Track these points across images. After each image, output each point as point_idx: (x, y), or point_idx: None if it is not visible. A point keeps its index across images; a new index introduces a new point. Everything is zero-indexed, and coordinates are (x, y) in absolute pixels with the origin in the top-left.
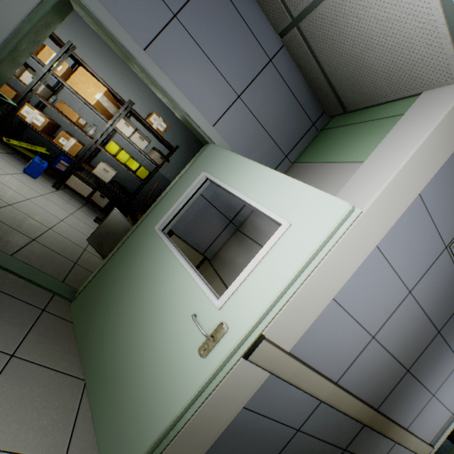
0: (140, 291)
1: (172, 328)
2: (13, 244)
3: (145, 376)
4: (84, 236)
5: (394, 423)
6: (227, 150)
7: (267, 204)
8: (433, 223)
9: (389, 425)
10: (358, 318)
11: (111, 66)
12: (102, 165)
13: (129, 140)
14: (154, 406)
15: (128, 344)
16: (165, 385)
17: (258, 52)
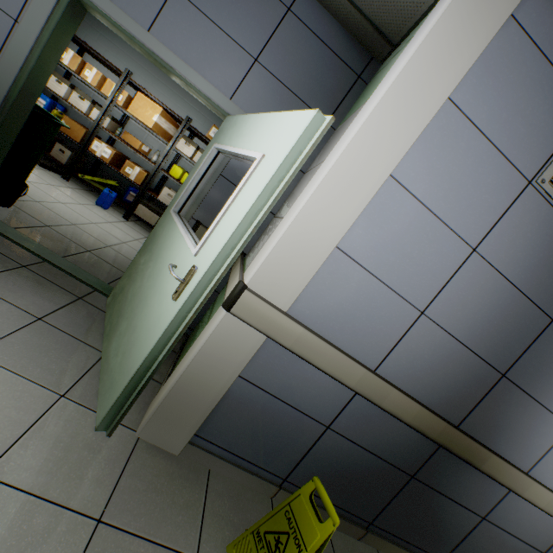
0: (149, 268)
1: (162, 287)
2: (67, 250)
3: (137, 332)
4: None
5: (490, 451)
6: (236, 115)
7: (252, 147)
8: (492, 144)
9: (481, 453)
10: (389, 282)
11: (171, 88)
12: (166, 190)
13: (190, 160)
14: (137, 352)
15: (132, 312)
16: (147, 334)
17: (272, 3)
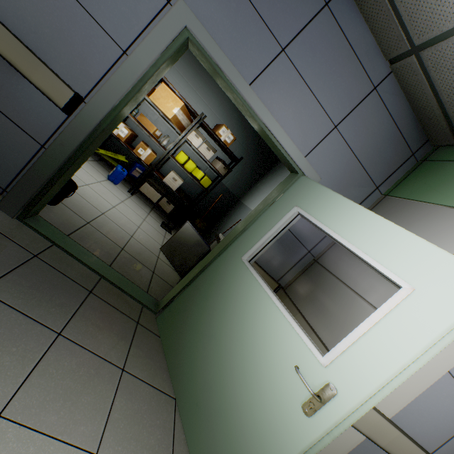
0: (229, 323)
1: (269, 373)
2: (110, 254)
3: (241, 415)
4: (156, 243)
5: None
6: (323, 186)
7: (380, 259)
8: None
9: None
10: None
11: (186, 79)
12: (172, 174)
13: (197, 151)
14: (253, 451)
15: (219, 375)
16: (264, 433)
17: (363, 80)
